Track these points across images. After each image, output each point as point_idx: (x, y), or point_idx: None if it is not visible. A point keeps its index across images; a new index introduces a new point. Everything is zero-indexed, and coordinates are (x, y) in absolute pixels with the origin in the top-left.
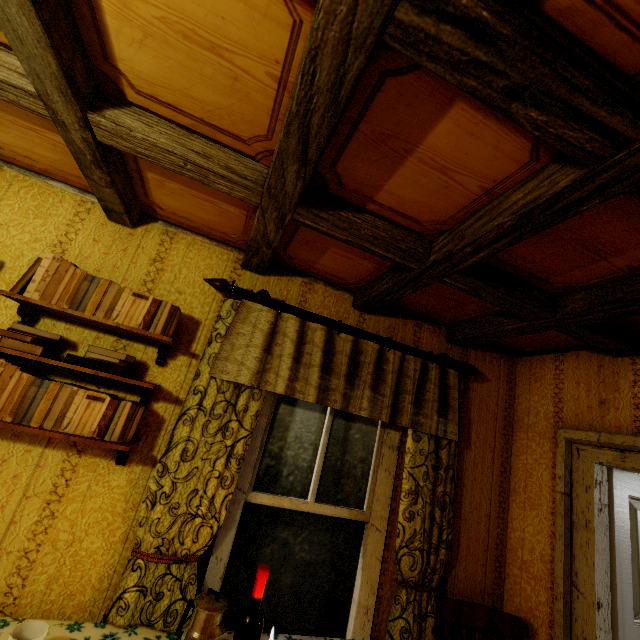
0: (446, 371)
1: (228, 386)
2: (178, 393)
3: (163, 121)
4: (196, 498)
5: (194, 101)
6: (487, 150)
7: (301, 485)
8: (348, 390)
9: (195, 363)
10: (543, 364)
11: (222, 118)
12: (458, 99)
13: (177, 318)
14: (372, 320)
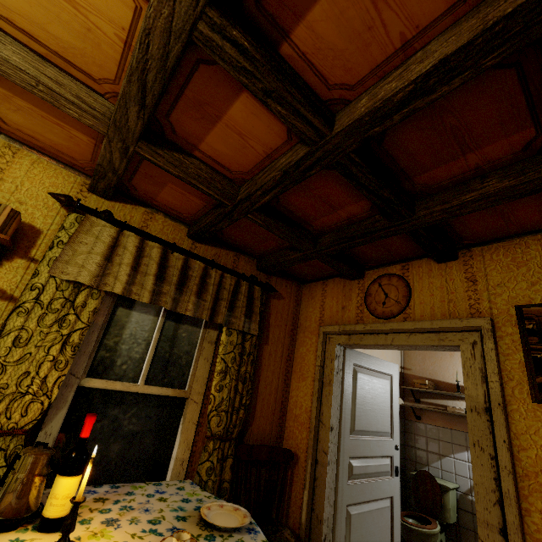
0: (253, 287)
1: (68, 286)
2: (13, 291)
3: (17, 43)
4: (27, 379)
5: (50, 35)
6: (264, 127)
7: (133, 372)
8: (177, 295)
9: (34, 266)
10: (317, 287)
11: (76, 56)
12: (244, 90)
13: (17, 222)
14: (202, 248)
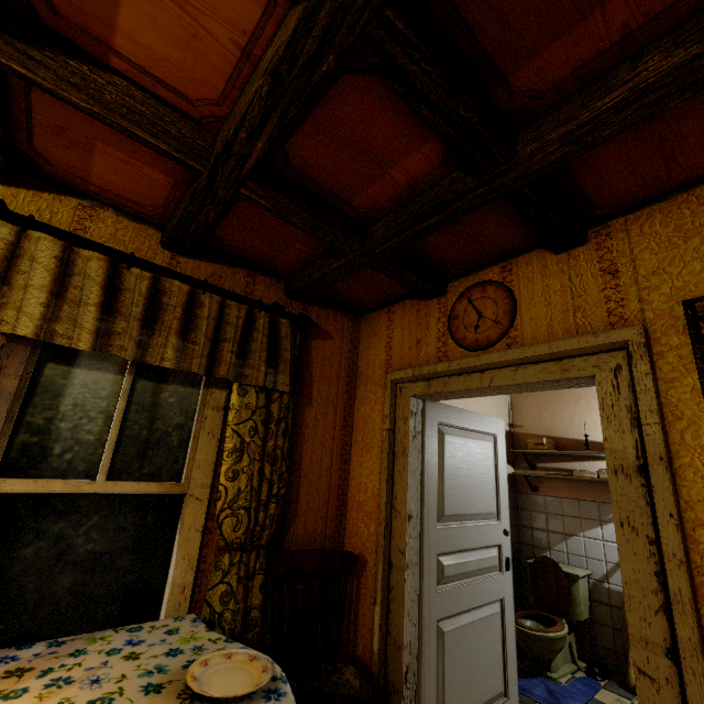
0: (278, 321)
1: None
2: None
3: None
4: None
5: None
6: None
7: (85, 463)
8: (145, 337)
9: None
10: (380, 318)
11: None
12: None
13: None
14: (190, 264)
